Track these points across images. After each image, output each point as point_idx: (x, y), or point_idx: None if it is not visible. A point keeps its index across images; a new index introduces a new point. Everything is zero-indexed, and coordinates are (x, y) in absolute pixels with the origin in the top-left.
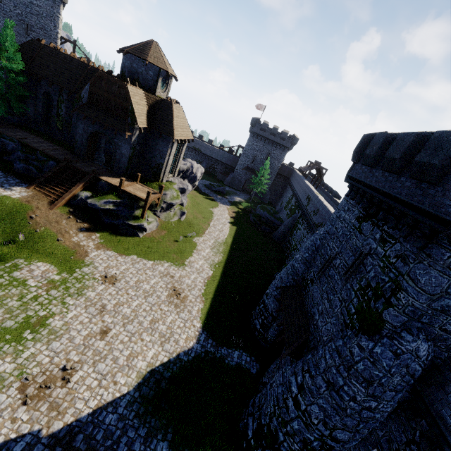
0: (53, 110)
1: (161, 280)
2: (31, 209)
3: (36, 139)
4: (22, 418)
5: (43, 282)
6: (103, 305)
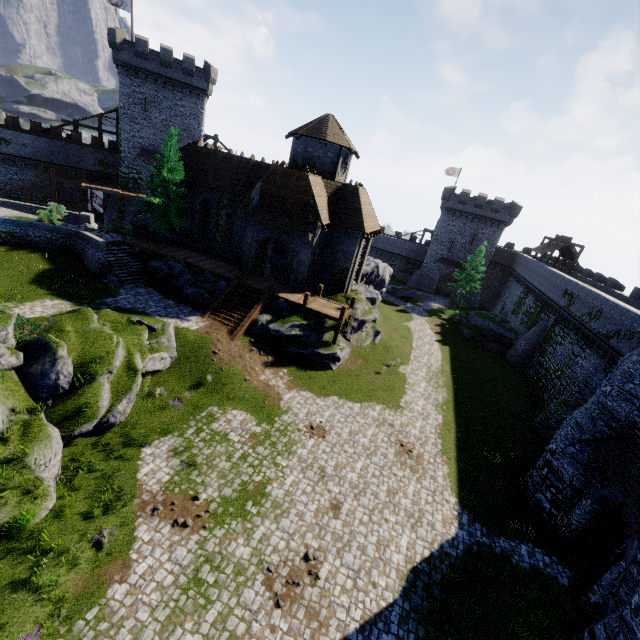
0: (212, 219)
1: (378, 430)
2: (212, 343)
3: (198, 256)
4: (281, 627)
5: (245, 436)
6: (321, 467)
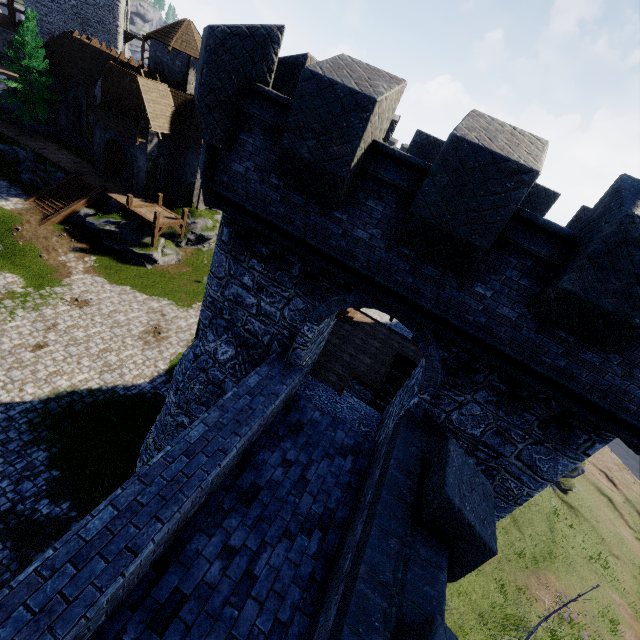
0: (84, 117)
1: (145, 315)
2: (20, 221)
3: (58, 150)
4: None
5: (2, 291)
6: (55, 324)
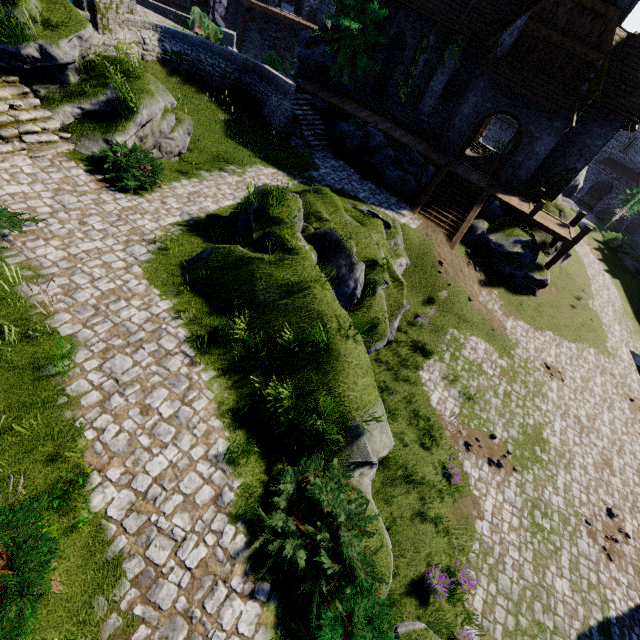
0: (400, 66)
1: (604, 379)
2: (434, 250)
3: (383, 122)
4: (622, 581)
5: (496, 369)
6: (576, 417)
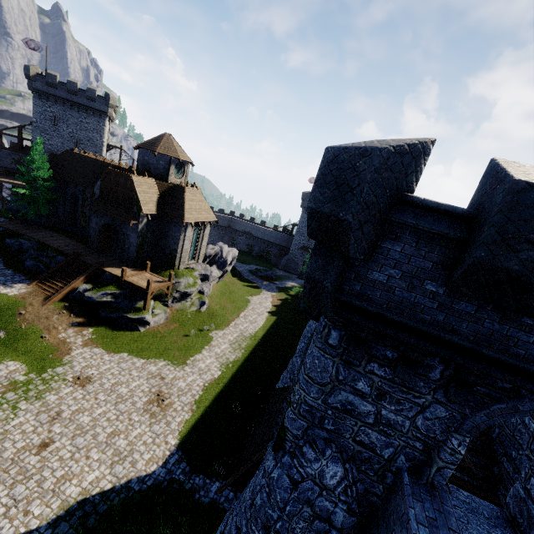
0: (79, 208)
1: (146, 382)
2: (23, 305)
3: (57, 237)
4: None
5: (4, 383)
6: (59, 411)
